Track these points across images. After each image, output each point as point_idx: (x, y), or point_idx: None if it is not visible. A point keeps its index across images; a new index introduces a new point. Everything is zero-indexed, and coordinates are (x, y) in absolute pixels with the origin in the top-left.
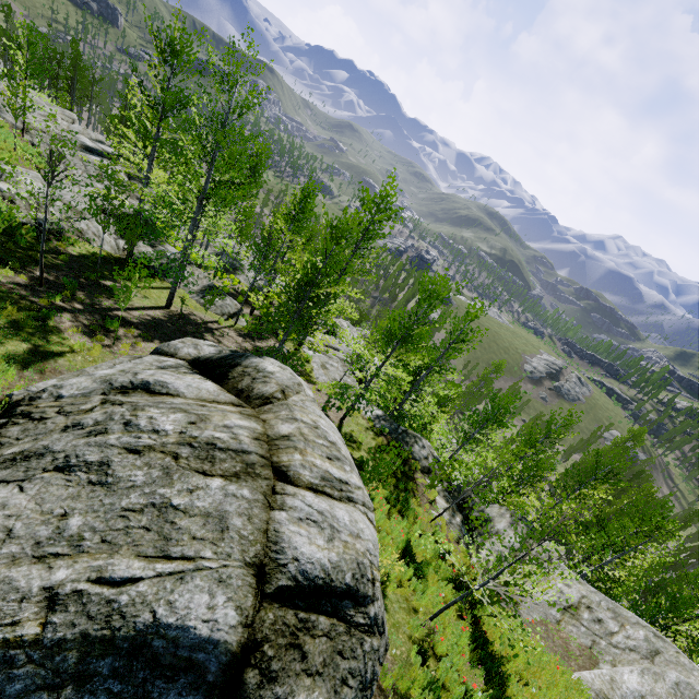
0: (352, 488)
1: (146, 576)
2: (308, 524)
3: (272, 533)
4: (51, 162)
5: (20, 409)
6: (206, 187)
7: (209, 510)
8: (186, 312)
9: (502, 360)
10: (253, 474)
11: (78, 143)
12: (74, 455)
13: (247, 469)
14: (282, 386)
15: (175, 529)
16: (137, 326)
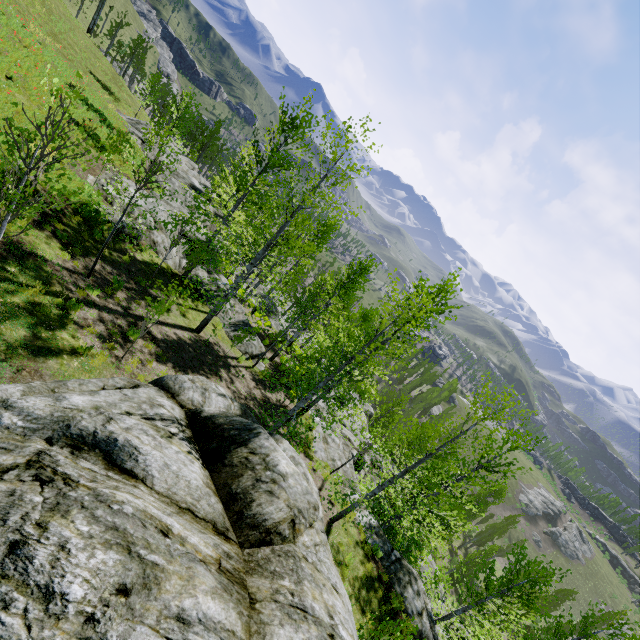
0: None
1: None
2: None
3: None
4: (149, 170)
5: None
6: (278, 235)
7: None
8: (212, 341)
9: (504, 486)
10: None
11: (188, 182)
12: None
13: None
14: (293, 509)
15: None
16: (158, 342)
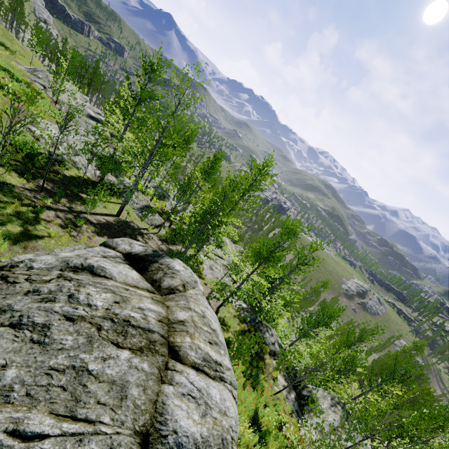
0: (224, 369)
1: (53, 433)
2: (188, 399)
3: (160, 404)
4: (66, 119)
5: (1, 272)
6: (156, 146)
7: (114, 378)
8: (128, 220)
9: (328, 280)
10: (153, 350)
11: (86, 113)
12: (26, 316)
13: (149, 345)
14: (184, 281)
15: (85, 391)
16: (95, 225)
